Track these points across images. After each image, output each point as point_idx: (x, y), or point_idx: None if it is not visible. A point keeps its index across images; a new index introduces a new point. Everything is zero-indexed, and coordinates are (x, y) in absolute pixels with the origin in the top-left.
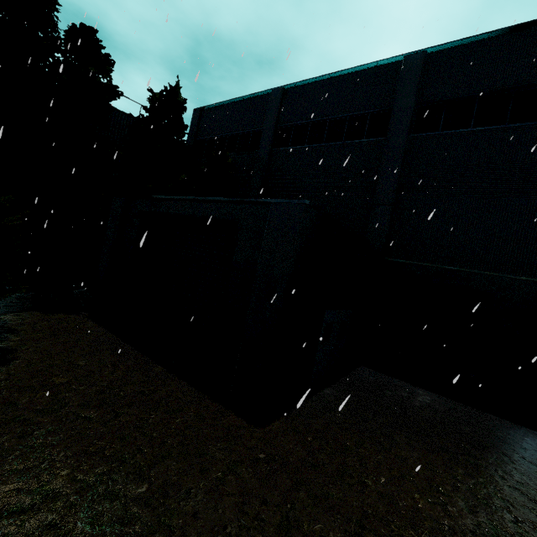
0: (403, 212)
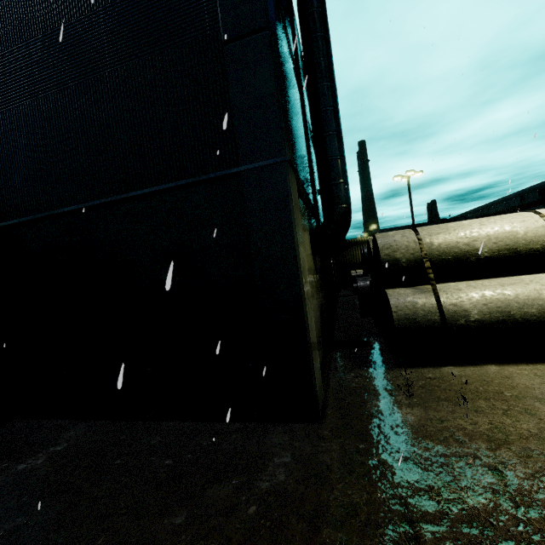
0: (0, 141)
